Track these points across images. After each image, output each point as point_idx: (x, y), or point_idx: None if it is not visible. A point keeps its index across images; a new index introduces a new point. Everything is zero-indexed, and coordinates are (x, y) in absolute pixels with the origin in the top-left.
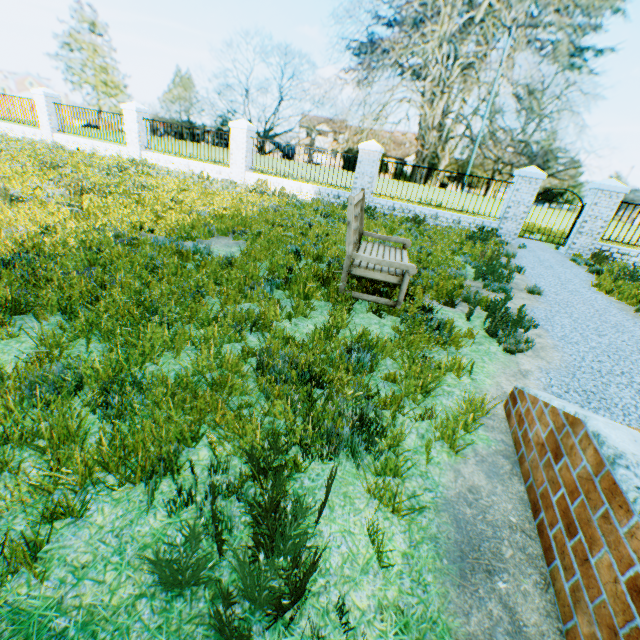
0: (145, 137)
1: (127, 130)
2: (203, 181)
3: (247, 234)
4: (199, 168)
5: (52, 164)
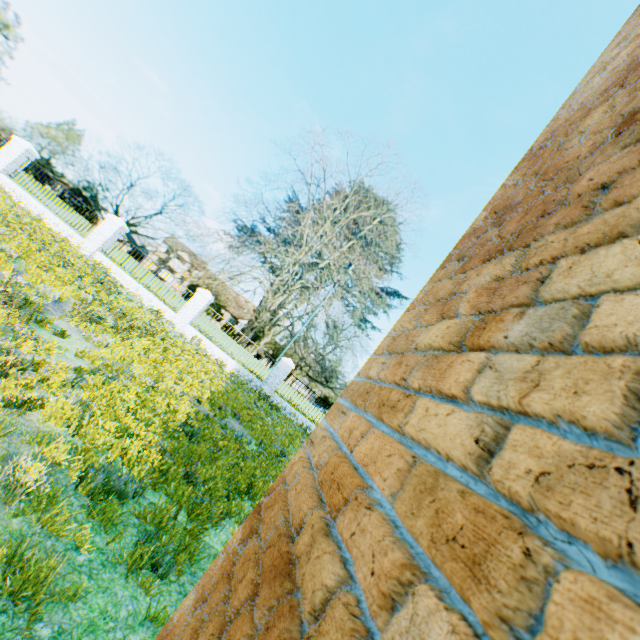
0: (110, 243)
1: (98, 230)
2: (159, 318)
3: (240, 418)
4: (147, 296)
5: (69, 260)
